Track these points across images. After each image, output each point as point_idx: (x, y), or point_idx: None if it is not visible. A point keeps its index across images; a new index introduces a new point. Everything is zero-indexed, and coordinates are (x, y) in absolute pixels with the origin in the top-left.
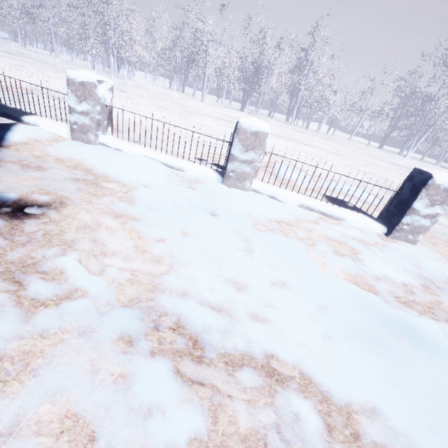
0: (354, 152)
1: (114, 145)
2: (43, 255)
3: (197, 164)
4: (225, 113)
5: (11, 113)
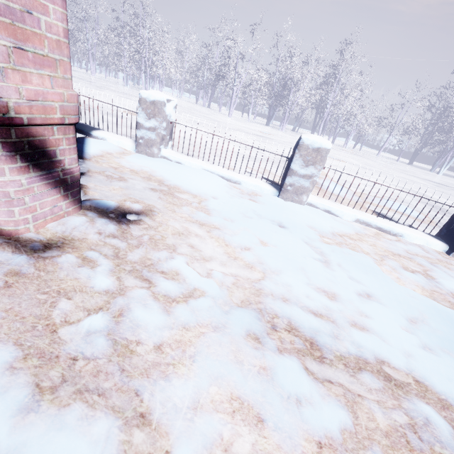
0: (386, 167)
1: (175, 158)
2: (157, 257)
3: (251, 177)
4: (253, 128)
5: (82, 128)
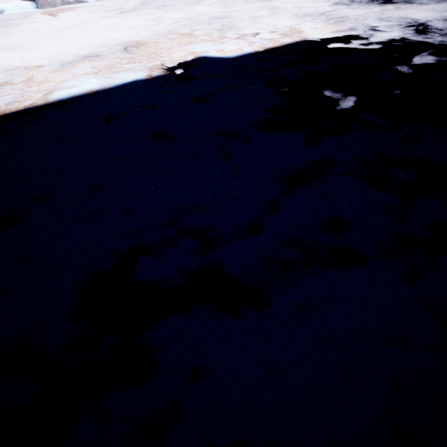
0: None
1: None
2: None
3: (7, 2)
4: None
5: None
